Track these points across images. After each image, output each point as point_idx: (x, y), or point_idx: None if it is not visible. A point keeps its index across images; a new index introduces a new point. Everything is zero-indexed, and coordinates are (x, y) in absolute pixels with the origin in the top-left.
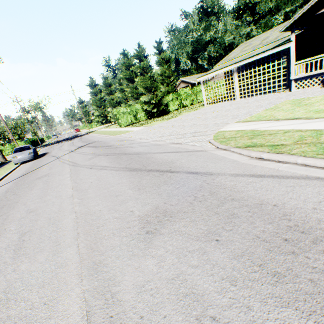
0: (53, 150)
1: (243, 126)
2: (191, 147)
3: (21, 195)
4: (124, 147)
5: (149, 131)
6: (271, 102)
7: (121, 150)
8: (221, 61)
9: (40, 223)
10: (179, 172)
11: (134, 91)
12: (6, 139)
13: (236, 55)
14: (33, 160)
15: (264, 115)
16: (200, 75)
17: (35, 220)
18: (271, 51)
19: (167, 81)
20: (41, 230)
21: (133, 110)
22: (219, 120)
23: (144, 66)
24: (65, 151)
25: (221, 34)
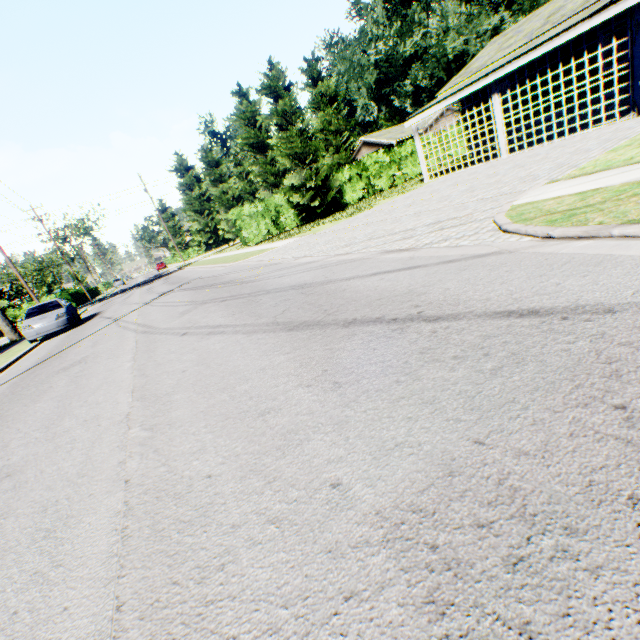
0: (111, 307)
1: (586, 183)
2: (449, 250)
3: (8, 417)
4: (260, 279)
5: (314, 242)
6: (607, 139)
7: (255, 285)
8: (454, 79)
9: (10, 526)
10: (460, 317)
11: (268, 170)
12: (26, 296)
13: (487, 60)
14: (68, 331)
15: (619, 158)
16: (401, 127)
17: (2, 515)
18: (588, 24)
19: (335, 142)
20: (0, 568)
21: (270, 208)
22: (488, 191)
23: (286, 109)
24: (133, 304)
25: (436, 38)
